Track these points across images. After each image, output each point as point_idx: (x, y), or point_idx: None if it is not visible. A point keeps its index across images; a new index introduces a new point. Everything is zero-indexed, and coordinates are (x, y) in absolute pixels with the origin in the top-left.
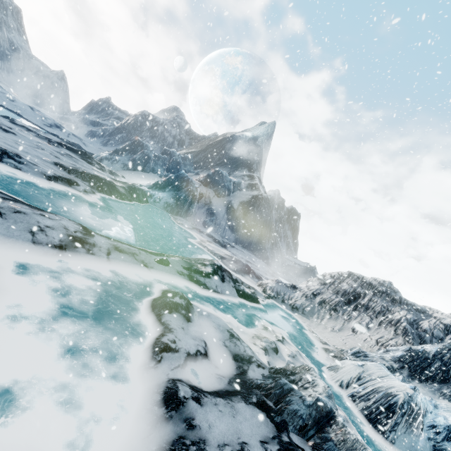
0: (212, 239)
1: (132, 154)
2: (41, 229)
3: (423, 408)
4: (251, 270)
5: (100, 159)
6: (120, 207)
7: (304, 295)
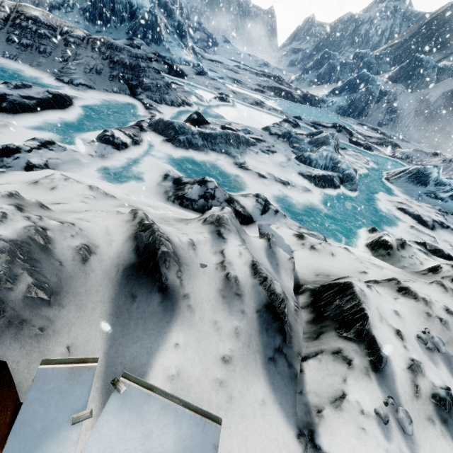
0: (375, 131)
1: (319, 69)
2: (246, 98)
3: (433, 175)
4: (395, 146)
5: (291, 82)
6: (292, 106)
7: (442, 159)
